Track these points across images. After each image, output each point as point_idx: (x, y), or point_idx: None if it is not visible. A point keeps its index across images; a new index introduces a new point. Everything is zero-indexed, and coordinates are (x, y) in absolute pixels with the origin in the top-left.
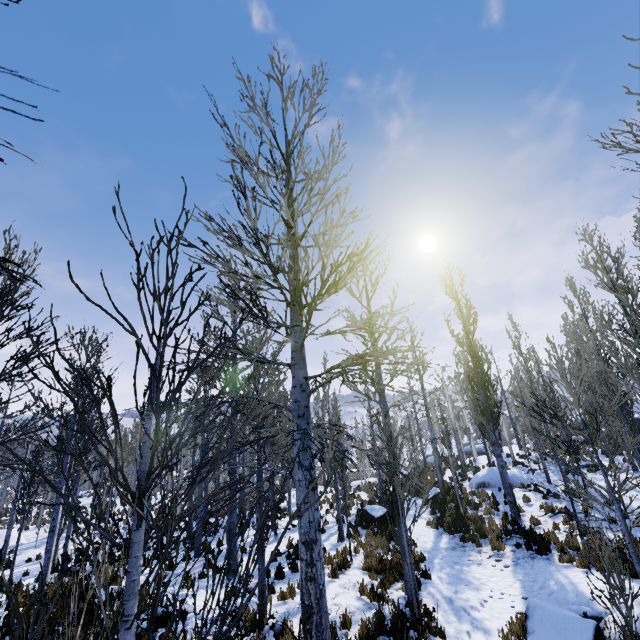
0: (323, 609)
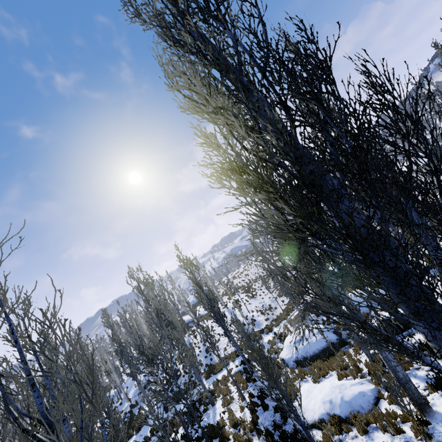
0: None
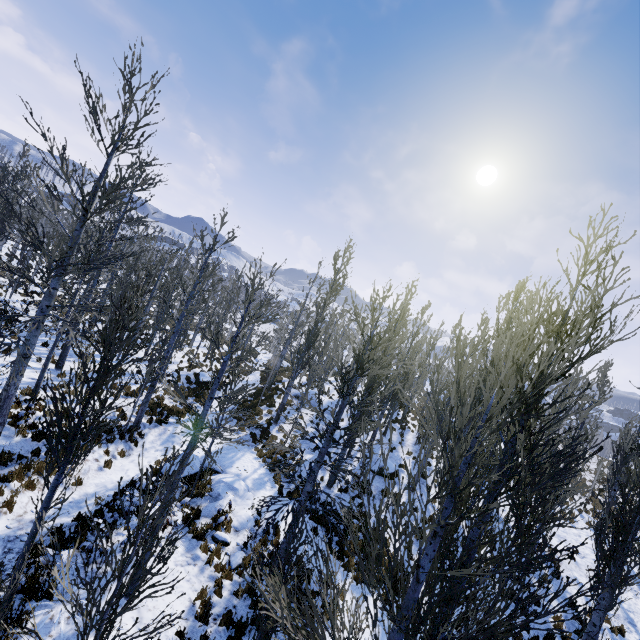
0: (7, 402)
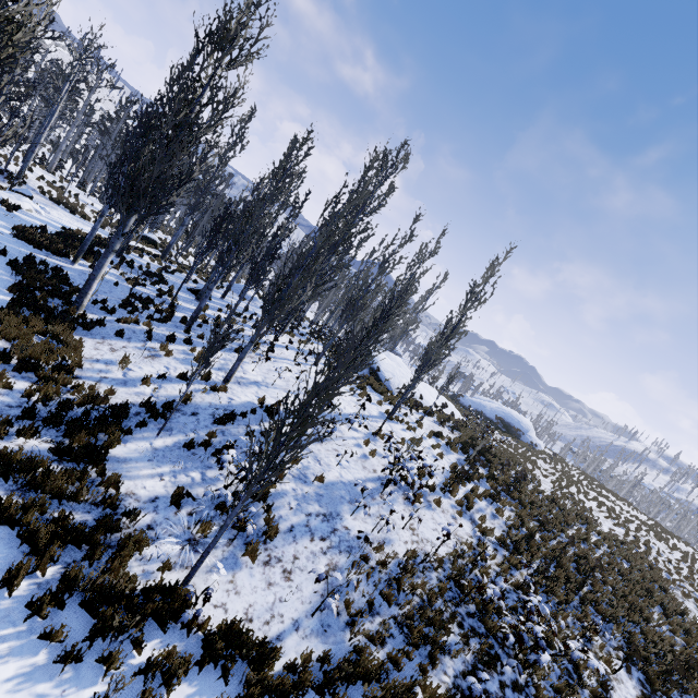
0: None
